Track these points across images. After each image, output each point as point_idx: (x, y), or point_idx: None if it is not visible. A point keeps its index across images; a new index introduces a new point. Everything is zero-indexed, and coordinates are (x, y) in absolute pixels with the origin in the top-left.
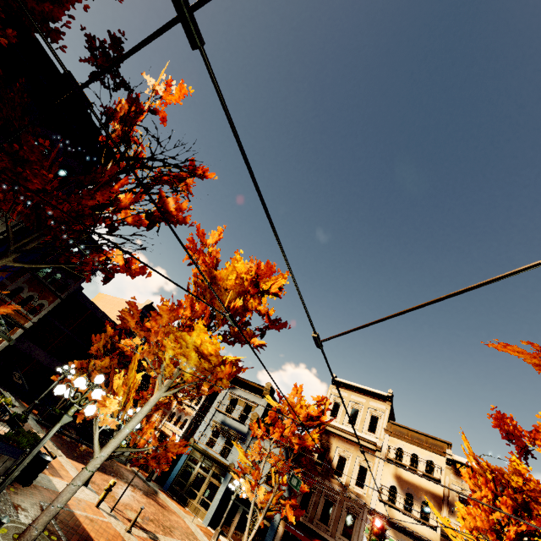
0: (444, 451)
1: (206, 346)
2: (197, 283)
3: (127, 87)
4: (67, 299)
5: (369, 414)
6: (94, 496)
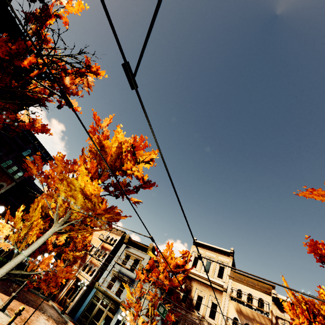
0: (270, 291)
1: (88, 187)
2: (91, 151)
3: (41, 0)
4: (19, 182)
5: (218, 265)
6: (7, 320)
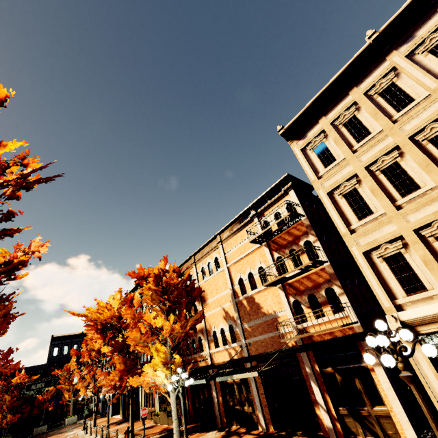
0: None
1: None
2: None
3: None
4: None
5: None
6: None
